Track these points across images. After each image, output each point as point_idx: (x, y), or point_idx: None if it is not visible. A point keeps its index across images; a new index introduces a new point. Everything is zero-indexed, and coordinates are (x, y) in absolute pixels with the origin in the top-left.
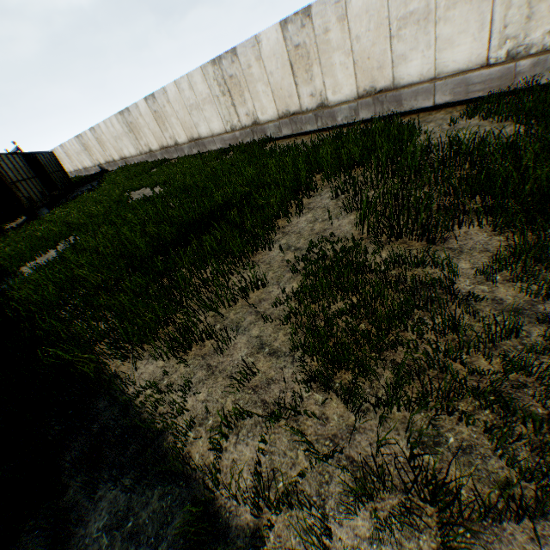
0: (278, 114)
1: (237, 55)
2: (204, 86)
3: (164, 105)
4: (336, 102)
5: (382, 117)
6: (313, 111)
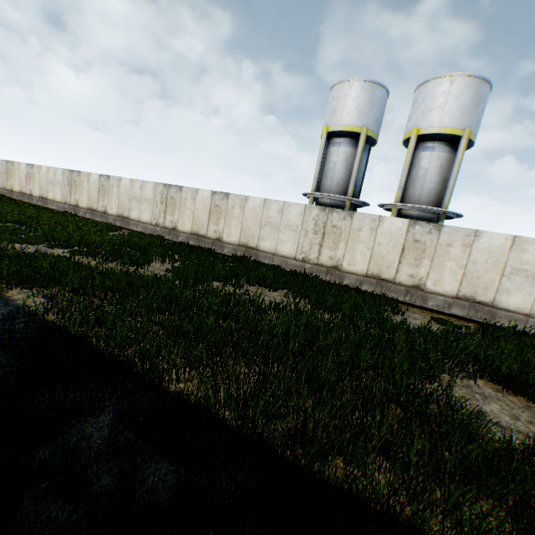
0: (89, 207)
1: (81, 174)
2: (62, 177)
3: (37, 172)
4: (110, 213)
5: (128, 229)
6: (102, 212)
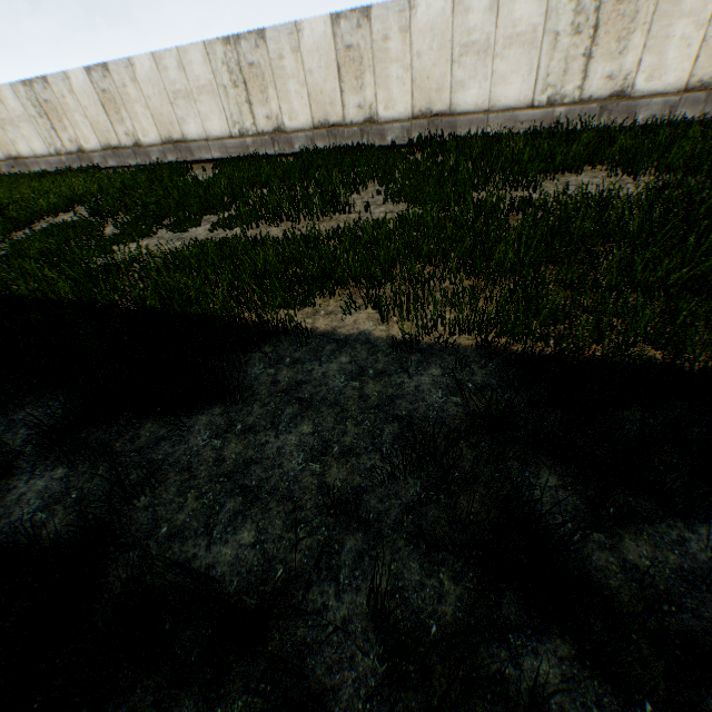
0: (102, 146)
1: (50, 83)
2: (18, 103)
3: None
4: (148, 144)
5: (190, 162)
6: (132, 148)
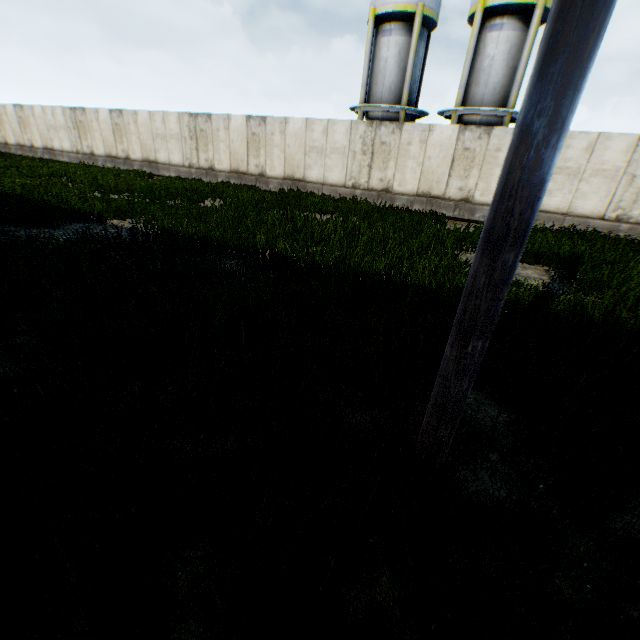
0: (107, 154)
1: (87, 112)
2: (63, 118)
3: (31, 116)
4: (134, 159)
5: (158, 176)
6: (124, 159)
